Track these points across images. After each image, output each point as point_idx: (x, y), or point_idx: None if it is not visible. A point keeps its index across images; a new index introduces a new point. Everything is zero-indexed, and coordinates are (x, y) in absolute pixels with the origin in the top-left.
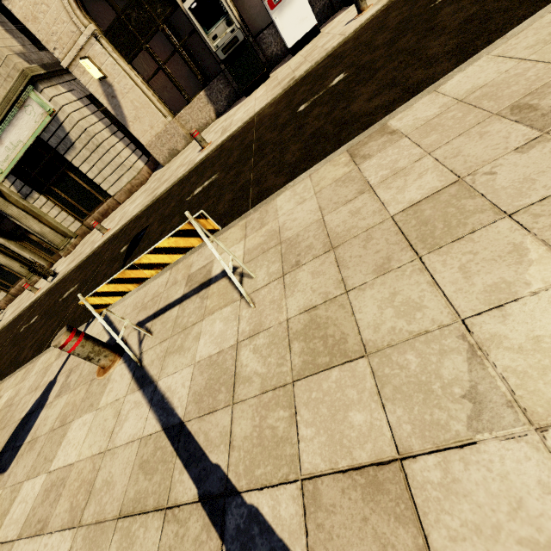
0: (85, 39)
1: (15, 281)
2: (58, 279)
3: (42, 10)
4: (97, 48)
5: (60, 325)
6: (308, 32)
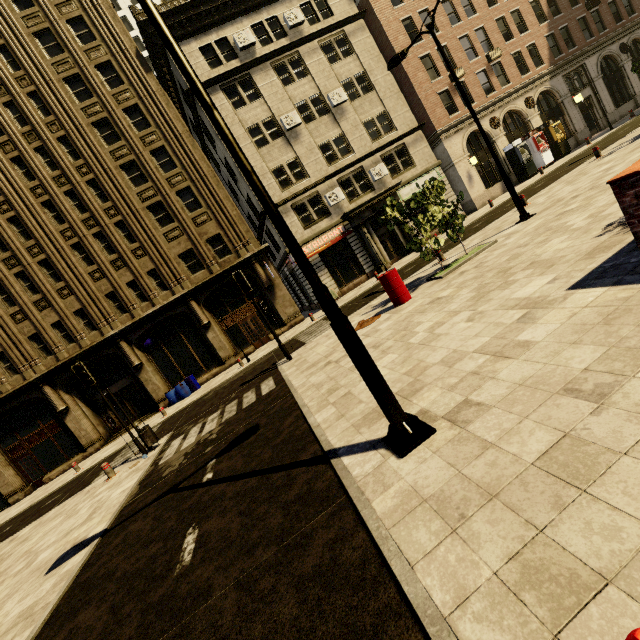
0: (465, 156)
1: (351, 280)
2: (479, 217)
3: (454, 146)
4: (468, 160)
5: (583, 161)
6: (550, 162)
